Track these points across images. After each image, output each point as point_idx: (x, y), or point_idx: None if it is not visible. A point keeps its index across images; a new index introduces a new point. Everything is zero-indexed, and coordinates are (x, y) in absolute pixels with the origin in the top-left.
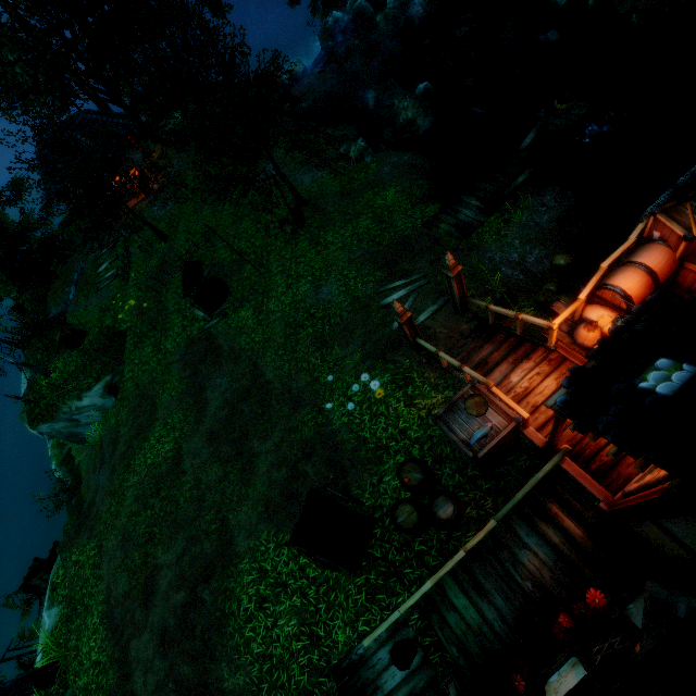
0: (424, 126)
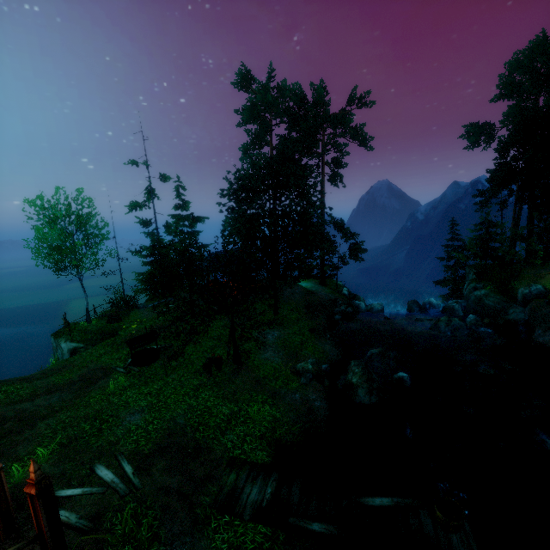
0: (363, 398)
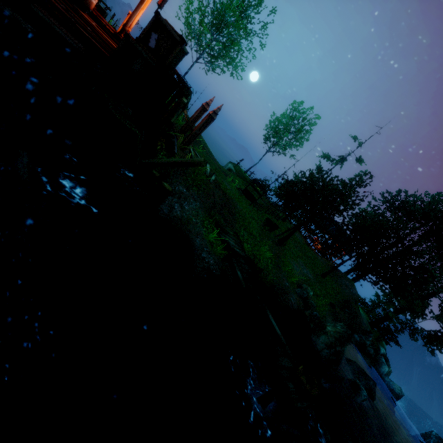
0: (319, 343)
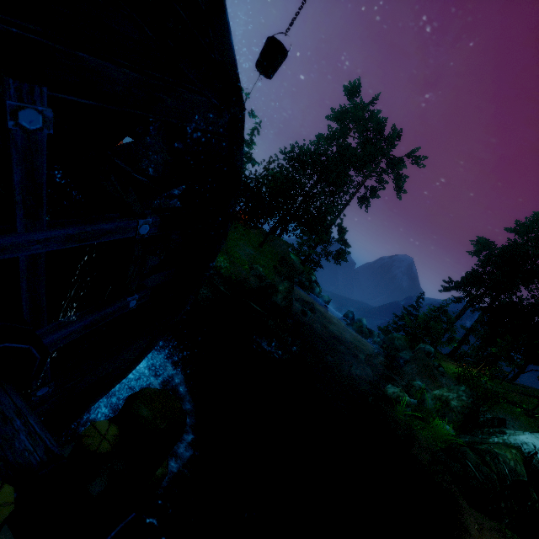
0: (278, 300)
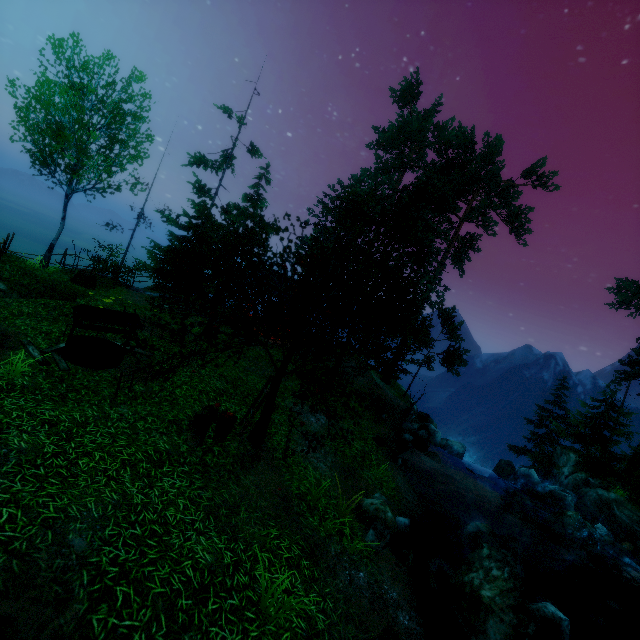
0: None
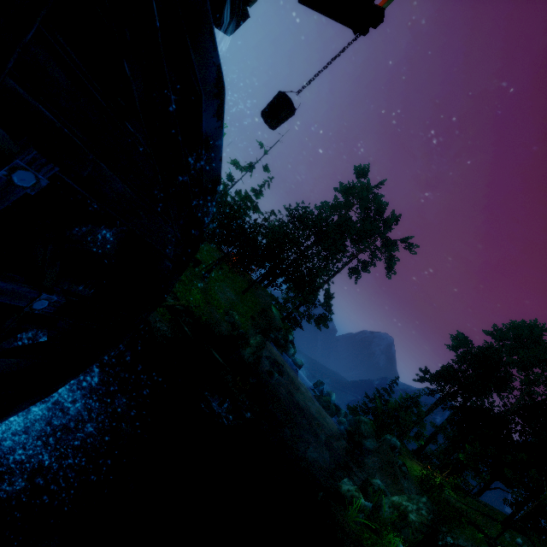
0: (246, 354)
